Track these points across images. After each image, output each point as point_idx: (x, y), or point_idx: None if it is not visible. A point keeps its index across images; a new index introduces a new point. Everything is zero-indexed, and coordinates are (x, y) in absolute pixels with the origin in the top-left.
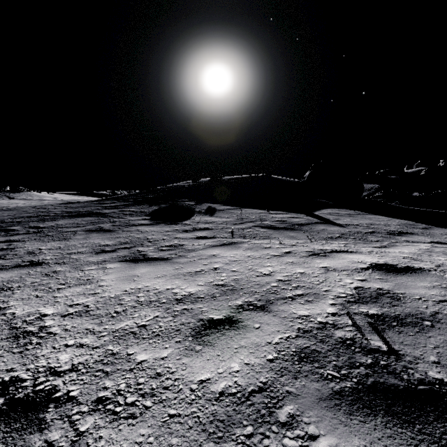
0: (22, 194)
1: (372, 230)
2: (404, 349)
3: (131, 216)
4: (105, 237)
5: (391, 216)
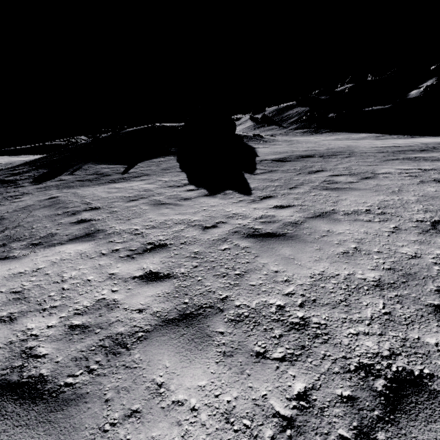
0: None
1: (132, 175)
2: (8, 215)
3: (24, 180)
4: None
5: (181, 160)
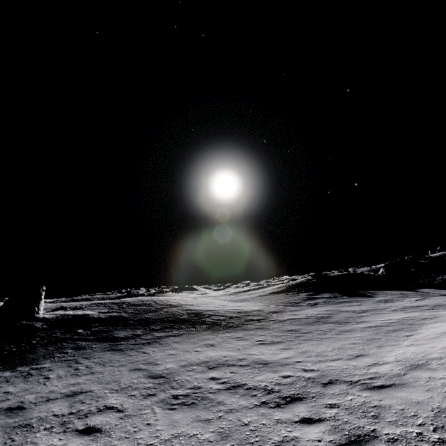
0: (169, 294)
1: None
2: None
3: (340, 297)
4: (365, 301)
5: None
